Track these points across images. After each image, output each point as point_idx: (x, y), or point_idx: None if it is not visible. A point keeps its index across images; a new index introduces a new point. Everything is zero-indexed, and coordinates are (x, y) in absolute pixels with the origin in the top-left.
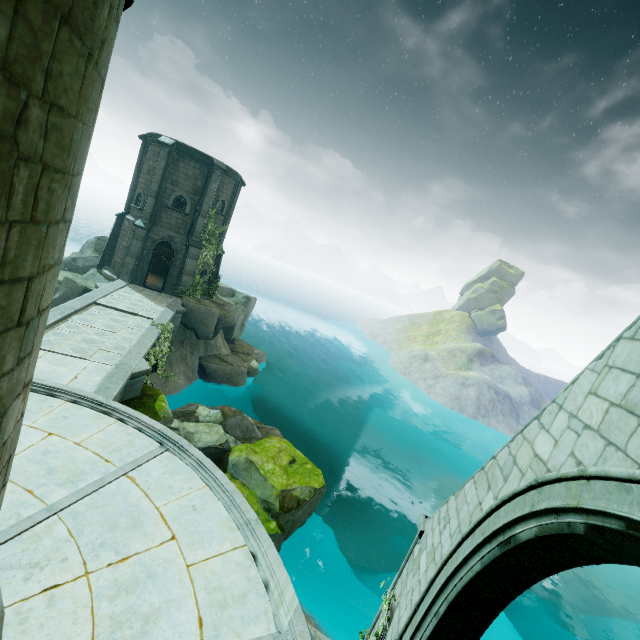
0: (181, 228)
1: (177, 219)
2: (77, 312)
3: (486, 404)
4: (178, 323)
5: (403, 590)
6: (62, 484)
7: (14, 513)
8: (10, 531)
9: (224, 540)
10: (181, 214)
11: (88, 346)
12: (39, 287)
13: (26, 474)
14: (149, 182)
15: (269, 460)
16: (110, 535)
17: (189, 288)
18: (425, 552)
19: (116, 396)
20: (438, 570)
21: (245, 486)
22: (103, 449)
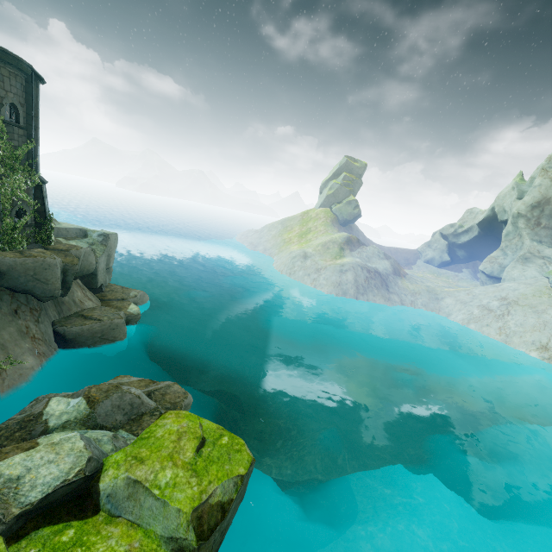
0: None
1: None
2: None
3: (363, 283)
4: None
5: None
6: None
7: None
8: None
9: None
10: None
11: None
12: None
13: None
14: None
15: (165, 464)
16: None
17: None
18: None
19: None
20: None
21: (134, 524)
22: None
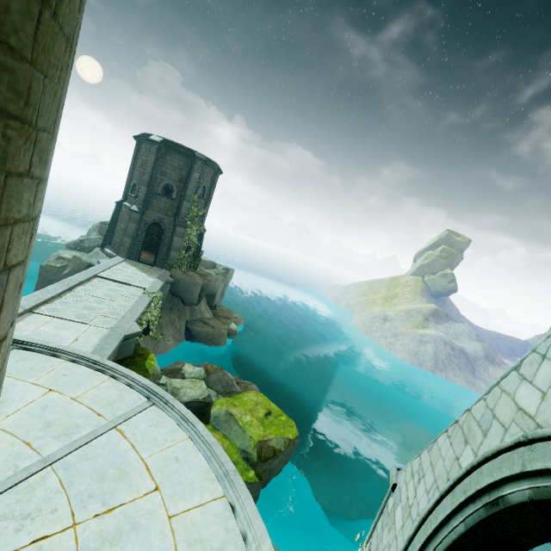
0: (169, 211)
1: (165, 203)
2: (81, 284)
3: (443, 359)
4: (167, 292)
5: (379, 545)
6: (57, 437)
7: (12, 465)
8: (7, 482)
9: (204, 491)
10: (169, 199)
11: (88, 312)
12: (2, 240)
13: (26, 427)
14: (142, 174)
15: (247, 412)
16: (98, 486)
17: (176, 262)
18: (400, 506)
19: (110, 355)
20: (416, 528)
21: (225, 437)
22: (96, 404)
